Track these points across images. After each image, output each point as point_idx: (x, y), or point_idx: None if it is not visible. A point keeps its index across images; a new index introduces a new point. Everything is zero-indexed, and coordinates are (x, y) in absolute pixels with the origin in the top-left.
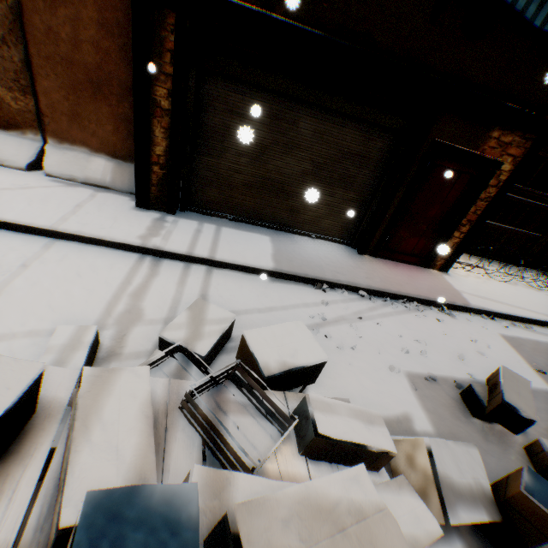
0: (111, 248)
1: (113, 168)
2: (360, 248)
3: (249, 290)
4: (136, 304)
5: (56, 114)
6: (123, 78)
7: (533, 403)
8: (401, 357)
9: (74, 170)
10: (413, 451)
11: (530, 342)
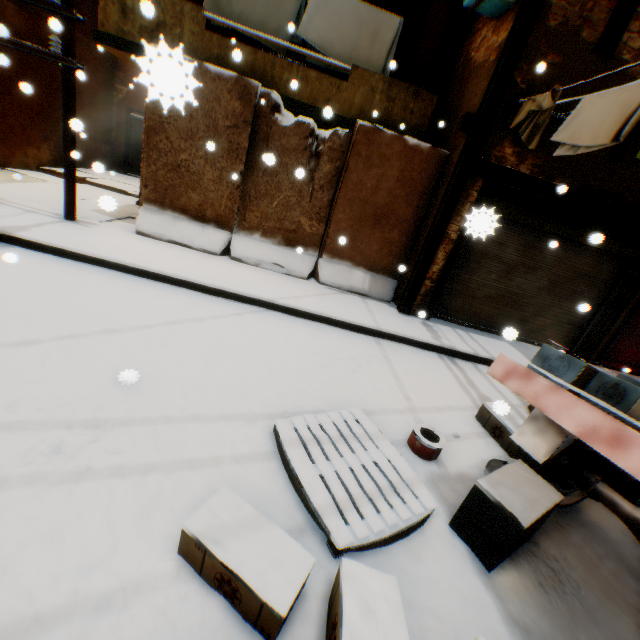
0: (414, 347)
1: (369, 279)
2: (581, 356)
3: None
4: (479, 392)
5: (337, 237)
6: (401, 213)
7: None
8: None
9: (342, 280)
10: None
11: None
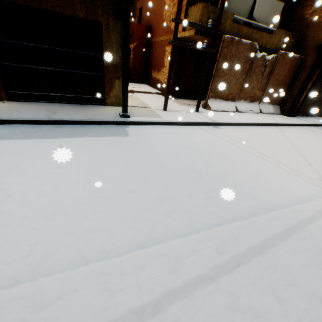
0: (306, 126)
1: (272, 107)
2: None
3: None
4: None
5: (265, 95)
6: (285, 82)
7: None
8: None
9: (267, 110)
10: None
11: None
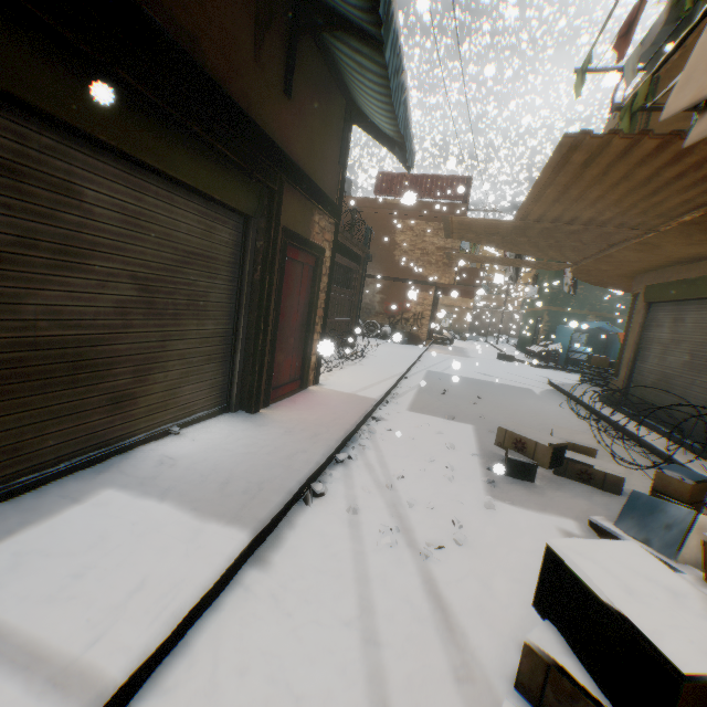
0: None
1: None
2: (251, 405)
3: (287, 635)
4: None
5: None
6: None
7: (494, 441)
8: (462, 488)
9: None
10: (705, 536)
11: (417, 403)
